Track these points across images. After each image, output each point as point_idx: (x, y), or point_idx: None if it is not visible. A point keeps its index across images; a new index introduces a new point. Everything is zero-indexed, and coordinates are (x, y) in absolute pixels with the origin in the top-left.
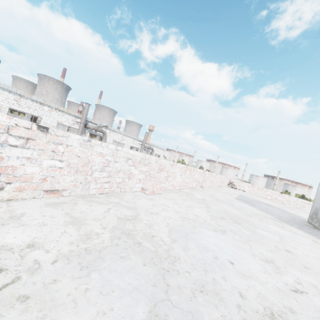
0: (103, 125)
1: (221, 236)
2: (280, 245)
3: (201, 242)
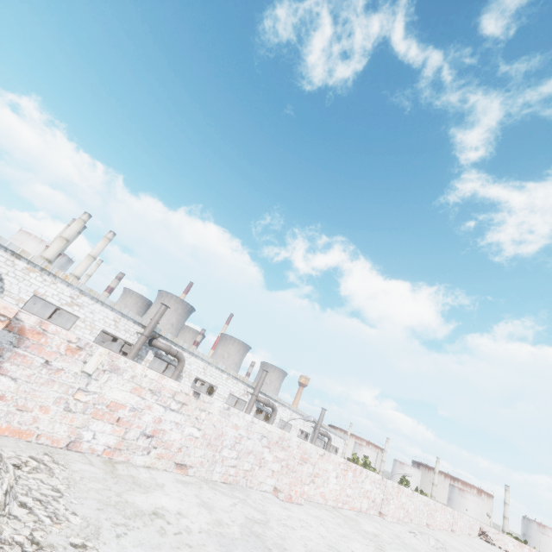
0: (312, 419)
1: None
2: None
3: None
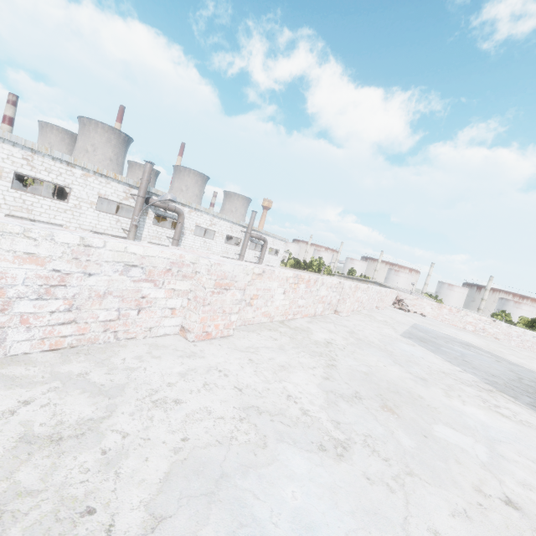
0: (167, 198)
1: (331, 468)
2: (489, 481)
3: (254, 513)
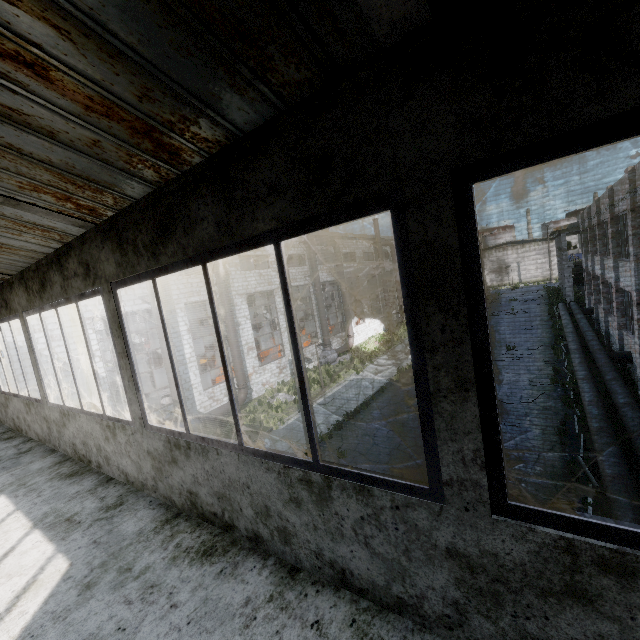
0: None
1: None
2: None
3: None
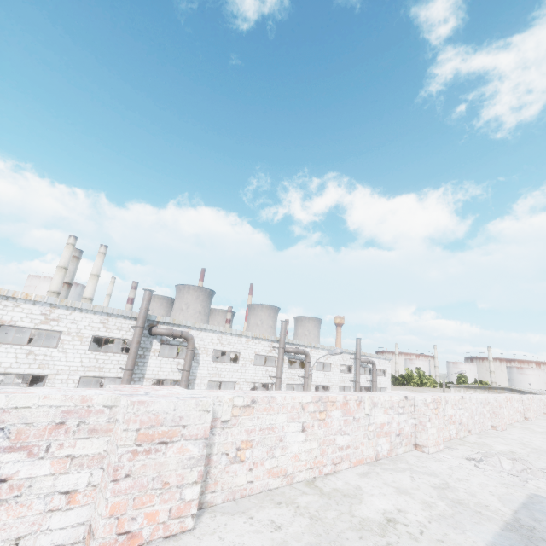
0: (338, 352)
1: None
2: None
3: None
